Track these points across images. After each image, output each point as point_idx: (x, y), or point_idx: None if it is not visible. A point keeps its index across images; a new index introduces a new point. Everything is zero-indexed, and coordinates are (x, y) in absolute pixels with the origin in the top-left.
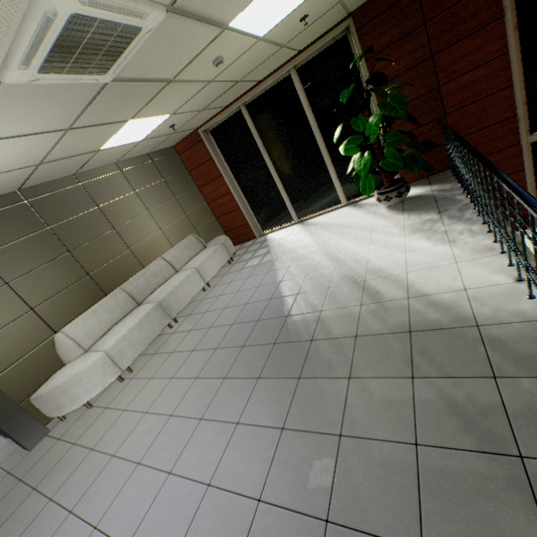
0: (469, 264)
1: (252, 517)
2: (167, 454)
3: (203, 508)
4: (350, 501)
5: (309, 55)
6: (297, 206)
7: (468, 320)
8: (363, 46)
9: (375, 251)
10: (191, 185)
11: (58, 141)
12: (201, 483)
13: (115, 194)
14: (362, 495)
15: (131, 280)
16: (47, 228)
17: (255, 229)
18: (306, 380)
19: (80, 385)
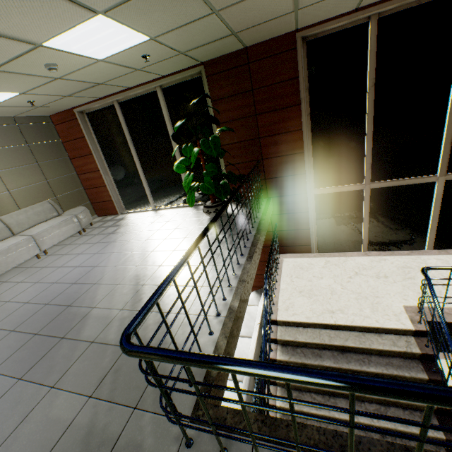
0: (207, 290)
1: None
2: None
3: None
4: None
5: (172, 81)
6: (155, 196)
7: (165, 345)
8: (211, 90)
9: (172, 257)
10: (62, 154)
11: None
12: None
13: None
14: None
15: None
16: None
17: (118, 206)
18: (22, 383)
19: None
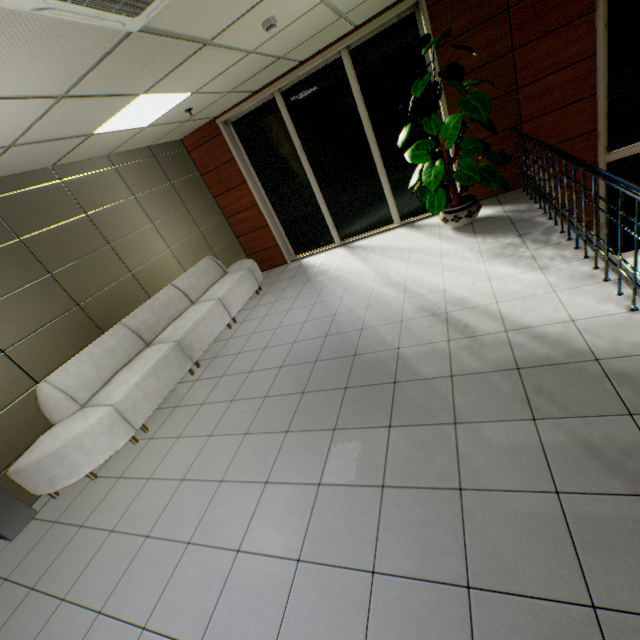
0: (570, 293)
1: (369, 592)
2: (228, 528)
3: (298, 589)
4: (492, 562)
5: (366, 34)
6: (340, 226)
7: (585, 354)
8: (435, 29)
9: (451, 279)
10: (205, 192)
11: (43, 113)
12: (287, 559)
13: (108, 198)
14: (506, 554)
15: (135, 314)
16: (17, 240)
17: (286, 252)
18: (400, 429)
19: (82, 450)
